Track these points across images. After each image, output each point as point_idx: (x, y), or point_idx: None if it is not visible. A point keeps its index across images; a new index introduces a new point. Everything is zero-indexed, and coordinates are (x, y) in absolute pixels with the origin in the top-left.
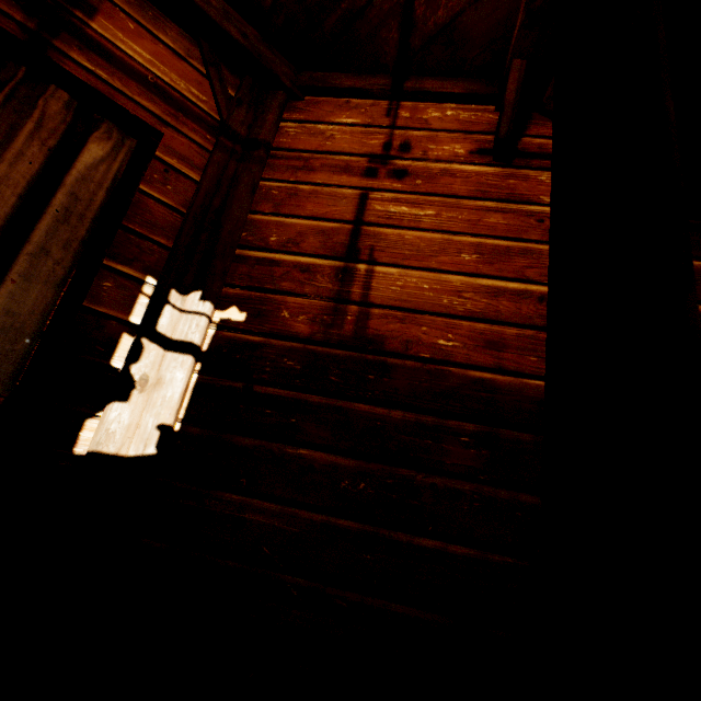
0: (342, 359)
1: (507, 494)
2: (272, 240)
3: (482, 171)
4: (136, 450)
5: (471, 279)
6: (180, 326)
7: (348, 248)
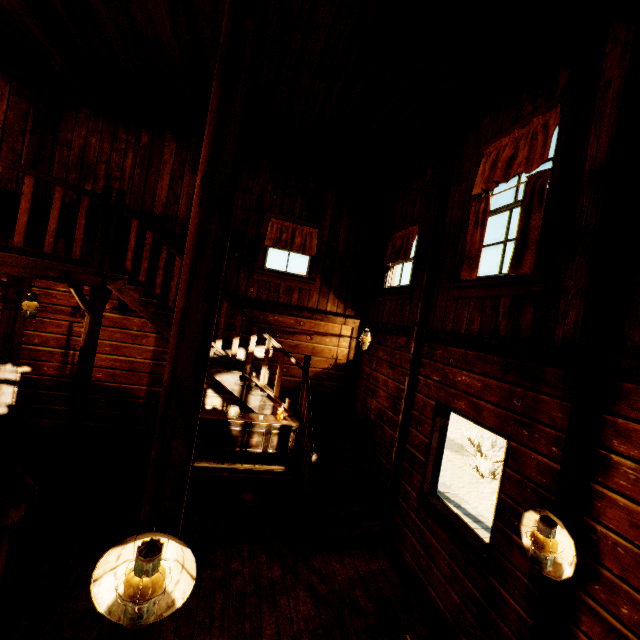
0: (67, 382)
1: (114, 412)
2: (36, 342)
3: (115, 316)
4: (1, 412)
5: (109, 356)
6: (6, 376)
7: (67, 345)
